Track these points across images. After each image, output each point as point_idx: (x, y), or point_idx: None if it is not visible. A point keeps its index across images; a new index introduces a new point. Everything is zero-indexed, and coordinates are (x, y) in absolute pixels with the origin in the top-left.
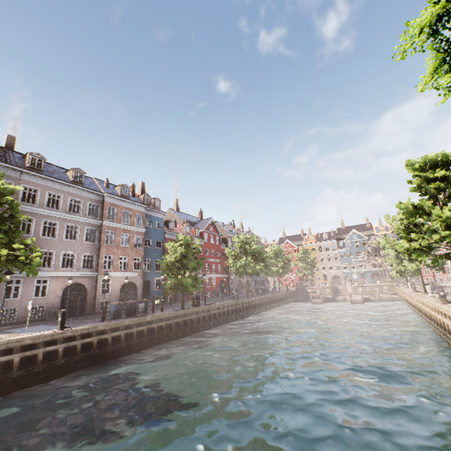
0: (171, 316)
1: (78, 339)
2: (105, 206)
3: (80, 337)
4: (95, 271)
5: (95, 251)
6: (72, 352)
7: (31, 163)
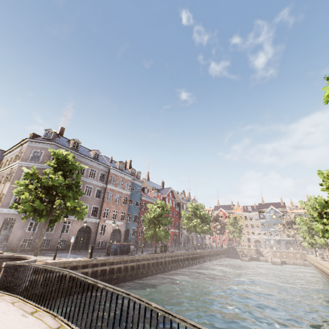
0: (150, 258)
1: (99, 266)
2: (109, 175)
3: (100, 265)
4: (98, 218)
5: (100, 205)
6: (94, 275)
7: (73, 145)
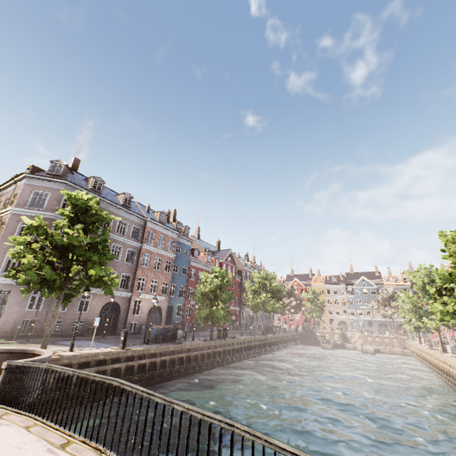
0: (204, 346)
1: (135, 359)
2: (146, 230)
3: (137, 358)
4: (129, 292)
5: (132, 272)
6: (129, 372)
7: (93, 185)
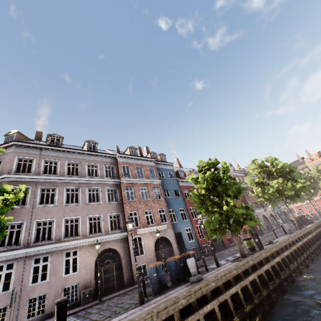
0: (240, 272)
1: None
2: (119, 166)
3: None
4: (124, 231)
5: (119, 210)
6: None
7: (50, 142)
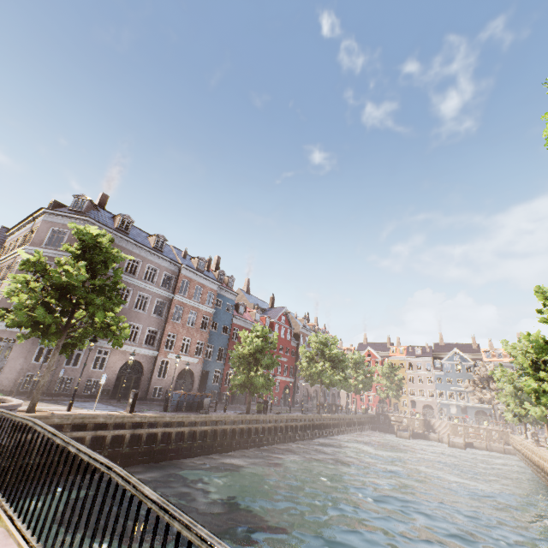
0: (236, 420)
1: (144, 427)
2: (179, 279)
3: (147, 426)
4: (156, 350)
5: (160, 327)
6: (135, 441)
7: (120, 224)
